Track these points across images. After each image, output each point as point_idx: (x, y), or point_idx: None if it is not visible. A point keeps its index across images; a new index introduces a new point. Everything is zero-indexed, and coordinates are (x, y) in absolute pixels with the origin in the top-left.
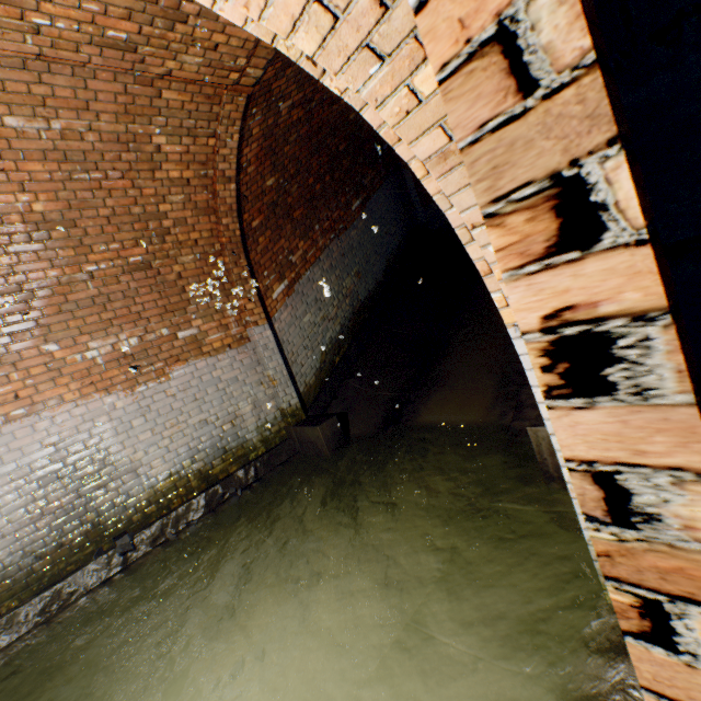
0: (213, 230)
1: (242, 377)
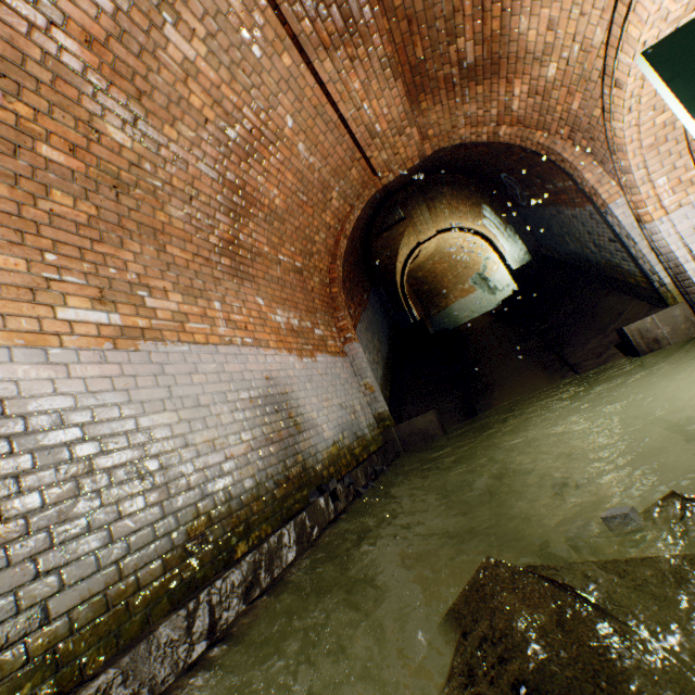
0: (328, 267)
1: (350, 380)
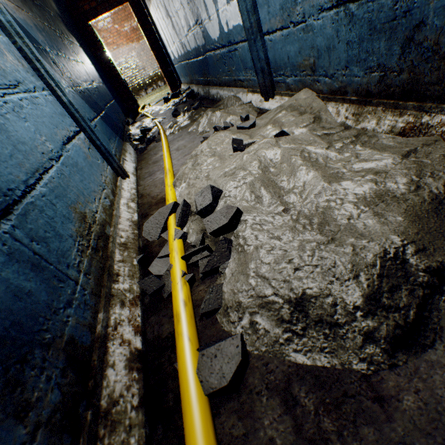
0: None
1: None
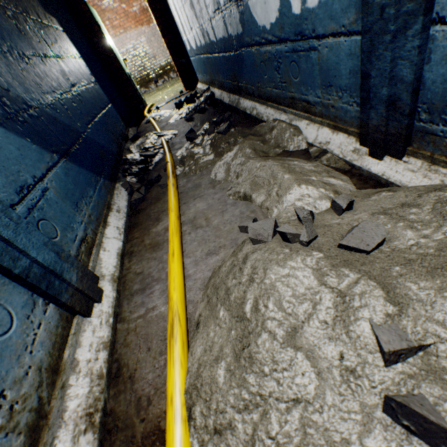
0: None
1: None
